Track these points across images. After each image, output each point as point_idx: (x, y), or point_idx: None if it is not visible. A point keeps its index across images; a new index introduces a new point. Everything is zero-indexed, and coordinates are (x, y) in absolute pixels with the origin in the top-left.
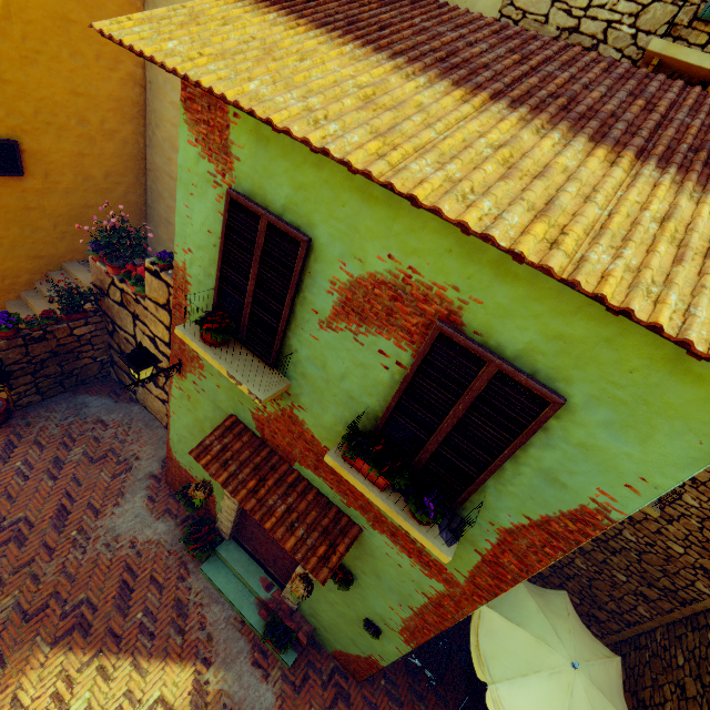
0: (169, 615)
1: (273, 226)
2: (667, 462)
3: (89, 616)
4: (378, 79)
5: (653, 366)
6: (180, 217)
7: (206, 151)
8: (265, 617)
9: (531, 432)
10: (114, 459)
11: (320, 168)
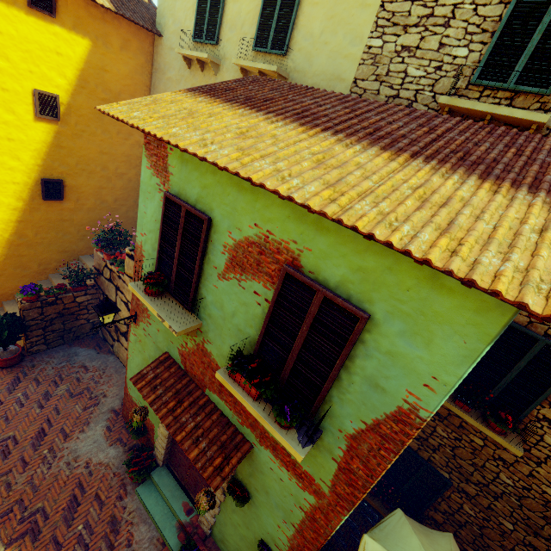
0: (104, 529)
1: (189, 212)
2: (447, 361)
3: (41, 523)
4: (253, 124)
5: (421, 284)
6: (140, 213)
7: (156, 171)
8: (183, 540)
9: (351, 343)
10: (88, 395)
11: (215, 174)
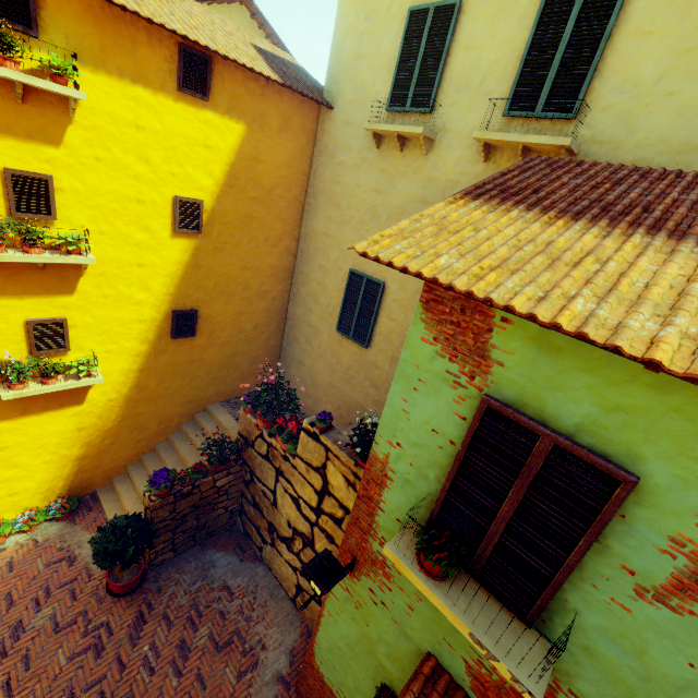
0: None
1: (560, 449)
2: None
3: None
4: None
5: None
6: (391, 409)
7: (448, 350)
8: None
9: None
10: (240, 647)
11: (662, 391)
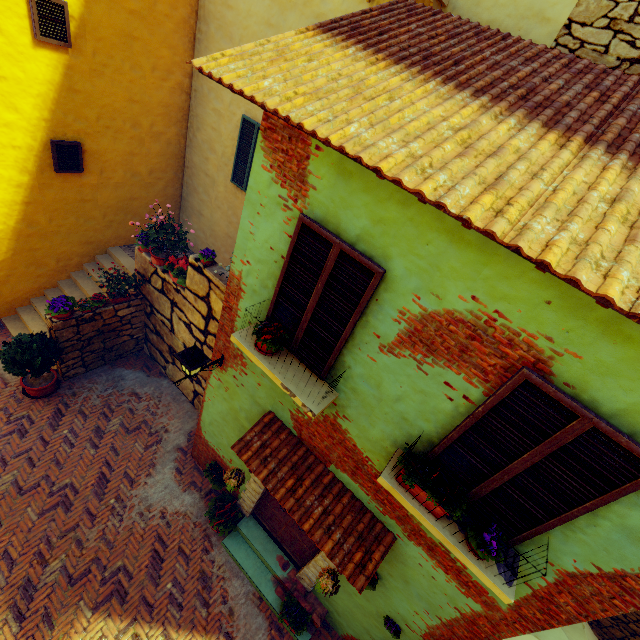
0: (195, 586)
1: (345, 254)
2: None
3: (125, 583)
4: (469, 120)
5: None
6: (242, 232)
7: (280, 177)
8: (281, 595)
9: (624, 492)
10: (147, 431)
11: (405, 206)
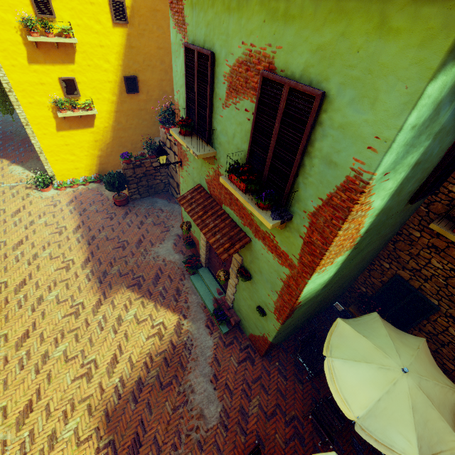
0: (172, 292)
1: (200, 54)
2: (388, 115)
3: (142, 282)
4: None
5: (369, 39)
6: (174, 74)
7: (178, 28)
8: (216, 307)
9: (309, 125)
10: (163, 225)
11: (213, 7)
